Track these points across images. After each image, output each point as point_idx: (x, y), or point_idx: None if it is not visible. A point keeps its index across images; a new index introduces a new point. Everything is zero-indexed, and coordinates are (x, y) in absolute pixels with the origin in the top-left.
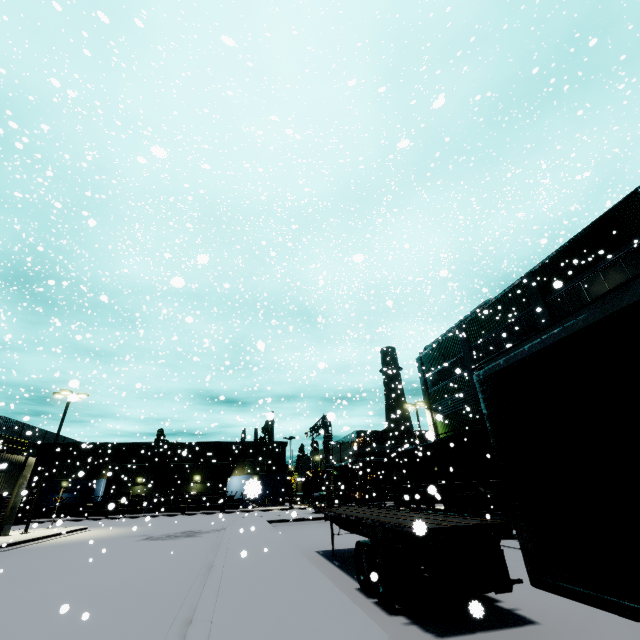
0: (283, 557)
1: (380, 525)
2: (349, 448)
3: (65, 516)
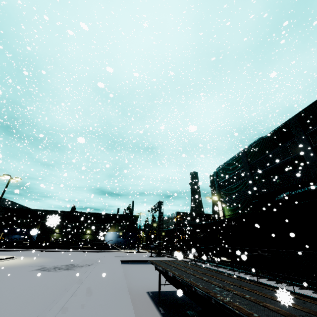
0: (114, 309)
1: (217, 306)
2: (172, 221)
3: (13, 248)
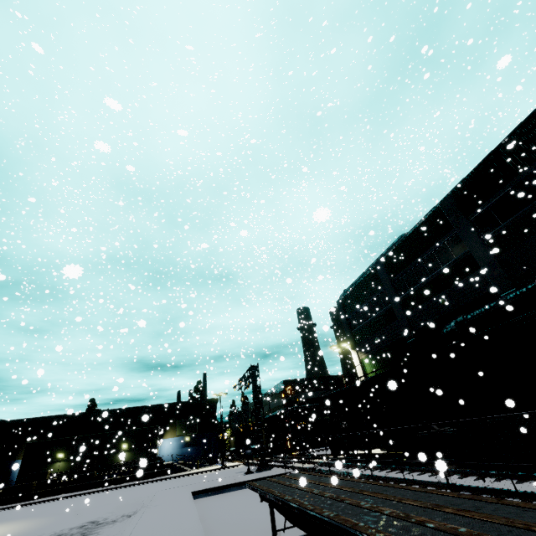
0: None
1: None
2: (277, 398)
3: None
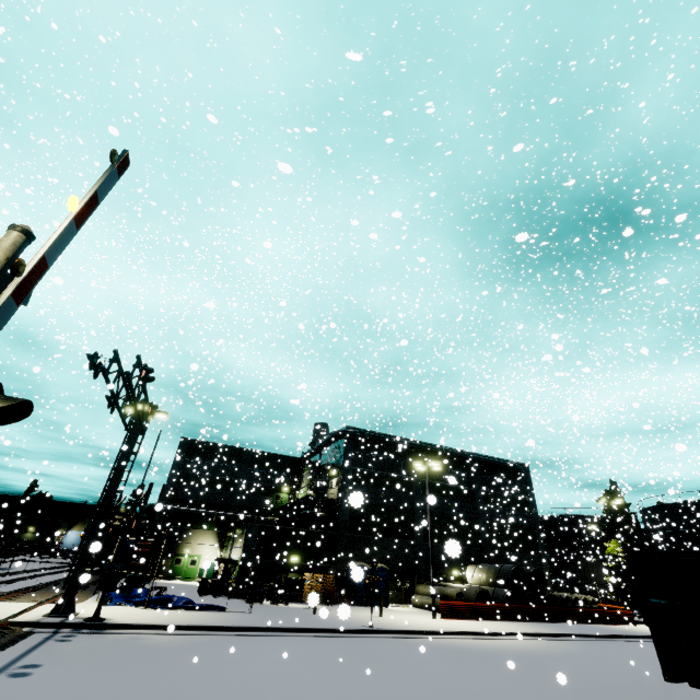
0: None
1: None
2: None
3: None
